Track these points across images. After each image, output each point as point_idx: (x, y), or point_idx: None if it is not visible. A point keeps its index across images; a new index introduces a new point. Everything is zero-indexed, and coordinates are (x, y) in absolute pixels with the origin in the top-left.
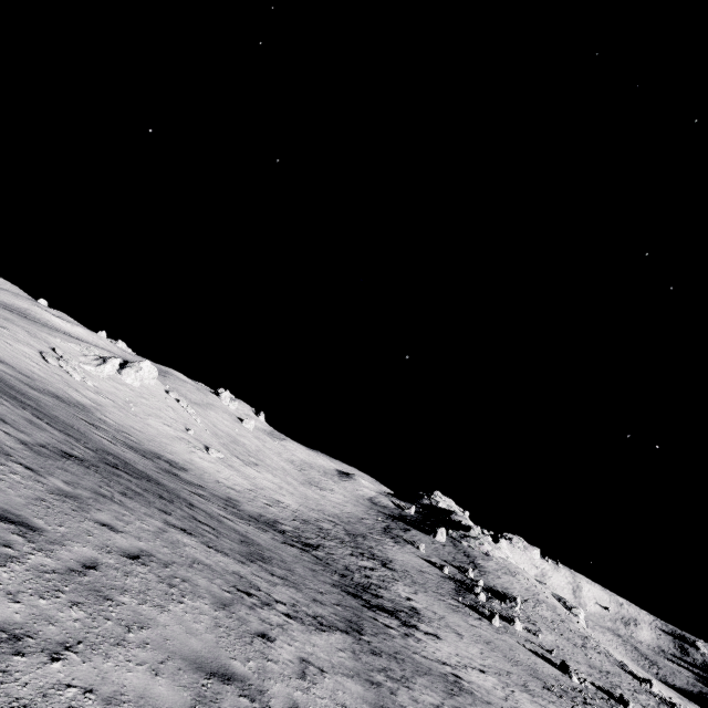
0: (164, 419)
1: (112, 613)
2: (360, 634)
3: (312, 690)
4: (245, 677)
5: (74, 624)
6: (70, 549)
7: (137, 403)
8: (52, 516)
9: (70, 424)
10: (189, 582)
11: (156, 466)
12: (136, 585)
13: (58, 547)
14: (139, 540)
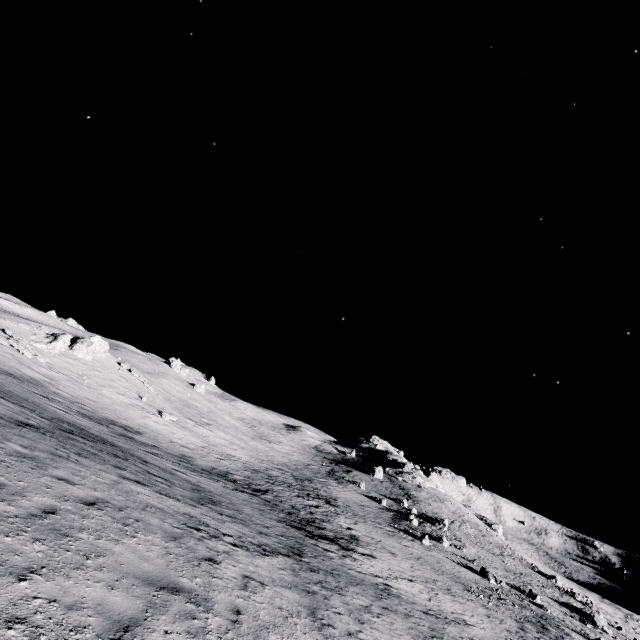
0: (117, 389)
1: (71, 546)
2: (300, 557)
3: (252, 598)
4: (192, 589)
5: (37, 555)
6: (30, 499)
7: (90, 375)
8: (12, 473)
9: (24, 397)
10: (142, 521)
11: (111, 431)
12: (93, 525)
13: (19, 497)
14: (95, 490)
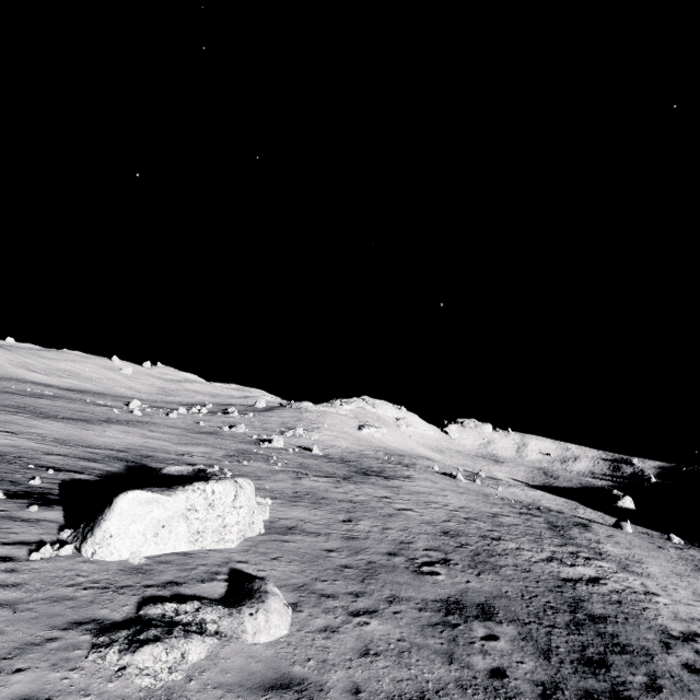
0: None
1: None
2: None
3: None
4: None
5: None
6: None
7: None
8: None
9: None
10: None
11: None
12: None
13: None
14: None
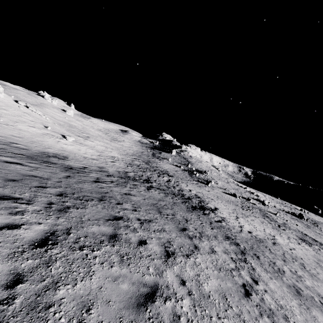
0: (27, 123)
1: None
2: (239, 245)
3: None
4: None
5: None
6: None
7: (1, 114)
8: None
9: None
10: None
11: (59, 168)
12: None
13: None
14: None
